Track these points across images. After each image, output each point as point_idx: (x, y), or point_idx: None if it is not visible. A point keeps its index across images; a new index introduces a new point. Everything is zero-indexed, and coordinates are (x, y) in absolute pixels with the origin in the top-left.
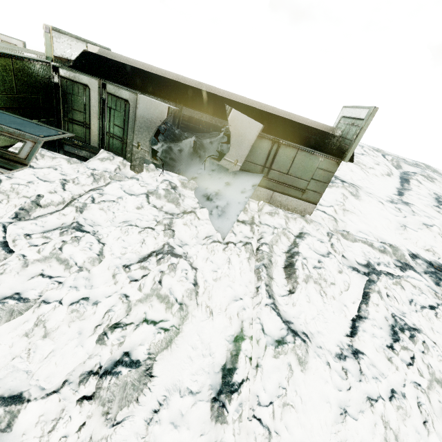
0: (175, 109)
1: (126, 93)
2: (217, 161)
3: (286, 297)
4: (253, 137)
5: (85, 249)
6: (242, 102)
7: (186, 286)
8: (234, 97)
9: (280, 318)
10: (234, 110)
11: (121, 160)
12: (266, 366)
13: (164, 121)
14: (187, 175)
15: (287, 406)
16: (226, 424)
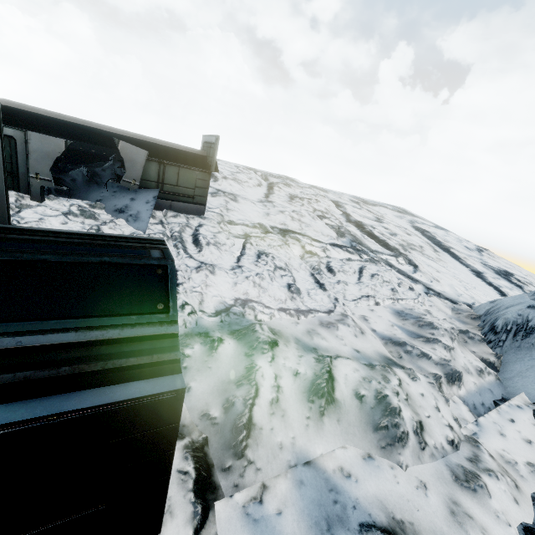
0: (72, 142)
1: (9, 130)
2: (117, 183)
3: (198, 254)
4: (142, 160)
5: None
6: (123, 134)
7: None
8: (115, 131)
9: (196, 260)
10: (122, 141)
11: (16, 193)
12: (194, 277)
13: (62, 152)
14: (90, 199)
15: (208, 286)
16: (180, 293)
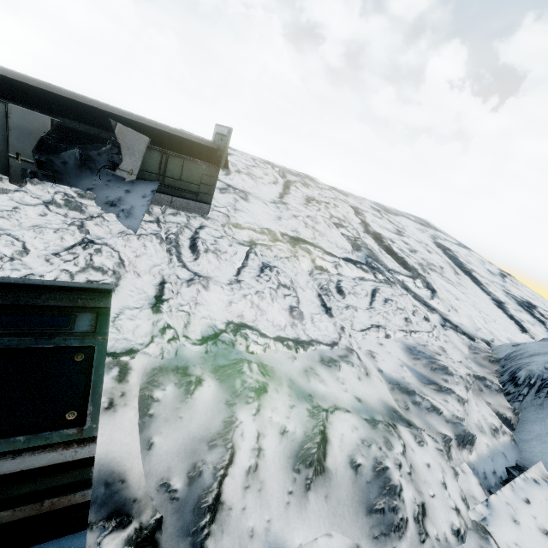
0: (59, 122)
1: None
2: (112, 171)
3: (193, 262)
4: (142, 148)
5: (8, 245)
6: (124, 116)
7: (114, 261)
8: (115, 111)
9: (190, 271)
10: (120, 125)
11: None
12: (183, 292)
13: (48, 132)
14: (81, 187)
15: (198, 304)
16: (163, 313)
